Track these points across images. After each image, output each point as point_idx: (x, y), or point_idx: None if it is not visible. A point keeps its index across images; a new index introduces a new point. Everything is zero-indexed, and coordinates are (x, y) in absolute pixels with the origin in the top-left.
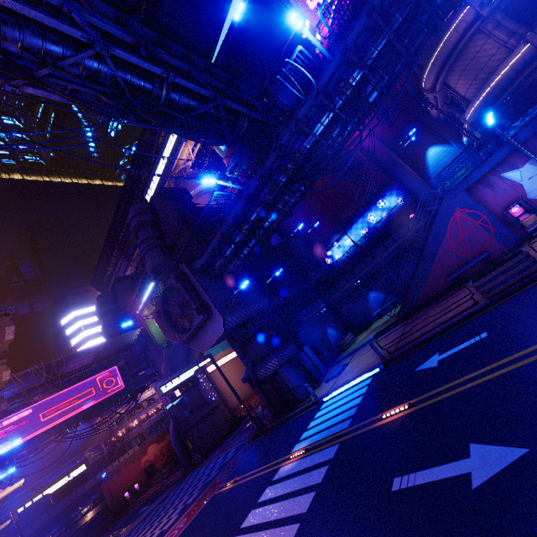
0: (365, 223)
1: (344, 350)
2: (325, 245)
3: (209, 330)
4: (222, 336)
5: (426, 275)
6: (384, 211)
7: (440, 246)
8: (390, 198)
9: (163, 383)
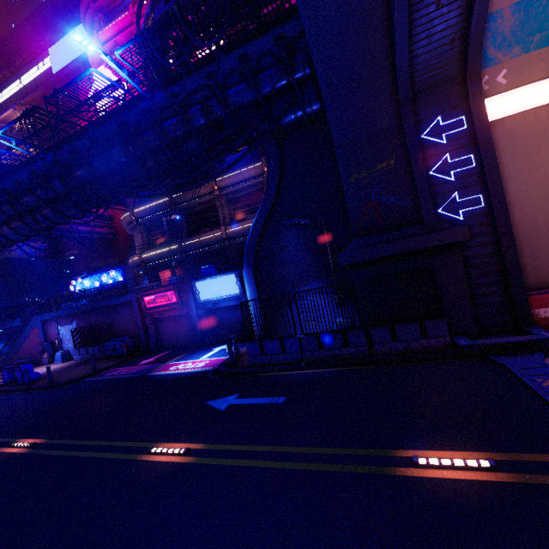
0: (100, 279)
1: None
2: (78, 275)
3: None
4: None
5: (16, 352)
6: (112, 279)
7: (25, 341)
8: (118, 273)
9: None
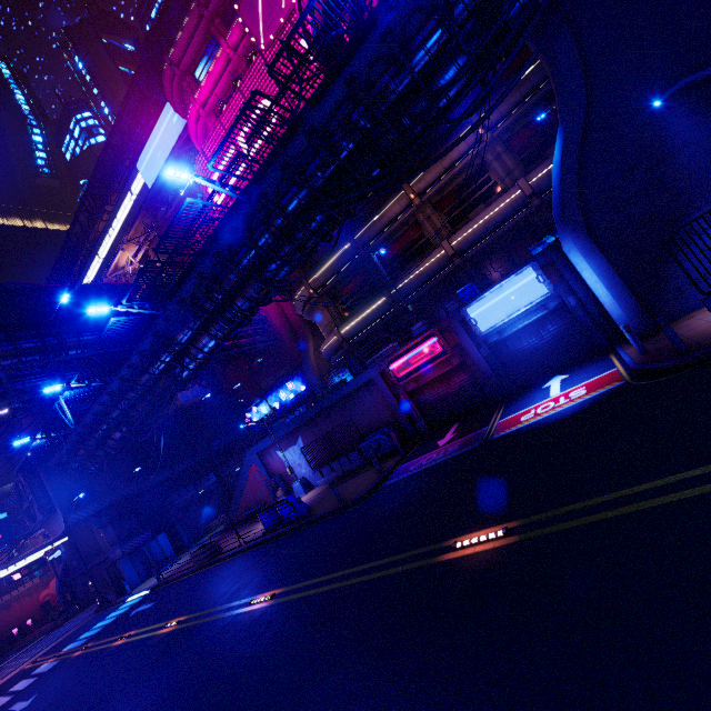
0: (278, 398)
1: (209, 533)
2: (249, 405)
3: (56, 522)
4: (72, 526)
5: (238, 503)
6: (292, 392)
7: (245, 486)
8: (297, 383)
9: (3, 567)
